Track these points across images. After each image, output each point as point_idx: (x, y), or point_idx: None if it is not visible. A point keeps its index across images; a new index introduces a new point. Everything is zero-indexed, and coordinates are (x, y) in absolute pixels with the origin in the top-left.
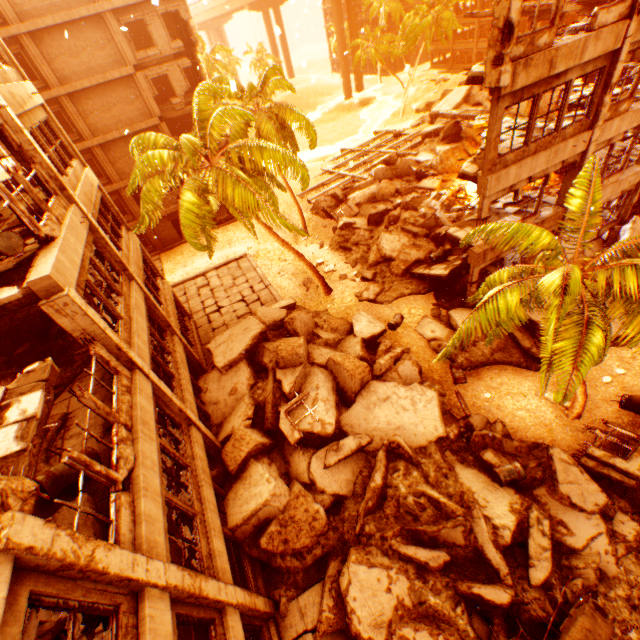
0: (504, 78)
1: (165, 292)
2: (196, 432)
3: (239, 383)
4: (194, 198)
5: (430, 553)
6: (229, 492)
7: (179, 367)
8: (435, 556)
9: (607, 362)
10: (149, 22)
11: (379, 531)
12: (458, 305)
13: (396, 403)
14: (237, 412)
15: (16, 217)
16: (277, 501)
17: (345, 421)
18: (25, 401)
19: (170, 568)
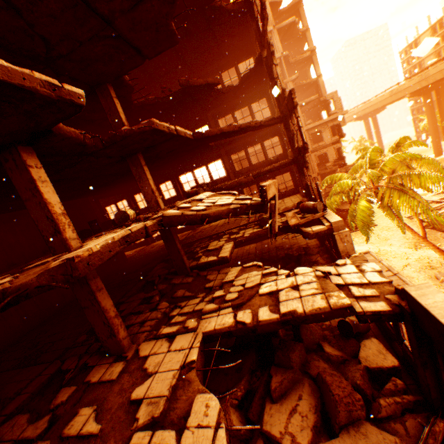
0: None
1: None
2: None
3: None
4: (366, 204)
5: None
6: None
7: None
8: None
9: None
10: (322, 131)
11: None
12: None
13: None
14: None
15: (282, 208)
16: None
17: None
18: (368, 265)
19: None
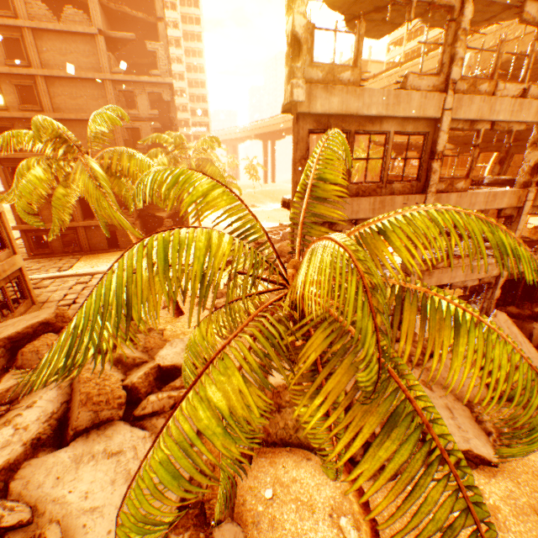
0: (298, 92)
1: (1, 263)
2: None
3: None
4: (44, 174)
5: None
6: None
7: None
8: None
9: None
10: (138, 94)
11: None
12: None
13: (124, 464)
14: None
15: None
16: None
17: (26, 471)
18: None
19: None
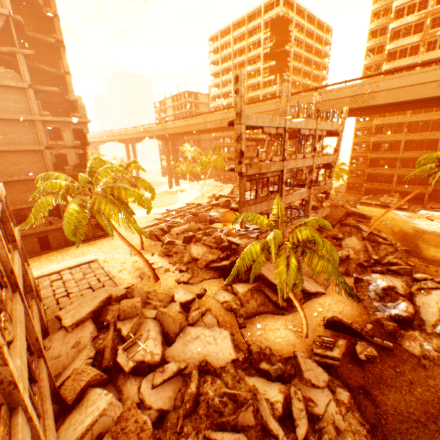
0: (243, 169)
1: (29, 273)
2: (44, 363)
3: (83, 337)
4: (77, 207)
5: (233, 436)
6: (62, 426)
7: (35, 319)
8: (237, 438)
9: (314, 306)
10: (63, 130)
11: (195, 429)
12: (237, 282)
13: (204, 339)
14: (79, 358)
15: None
16: (113, 410)
17: (168, 354)
18: None
19: (34, 411)
